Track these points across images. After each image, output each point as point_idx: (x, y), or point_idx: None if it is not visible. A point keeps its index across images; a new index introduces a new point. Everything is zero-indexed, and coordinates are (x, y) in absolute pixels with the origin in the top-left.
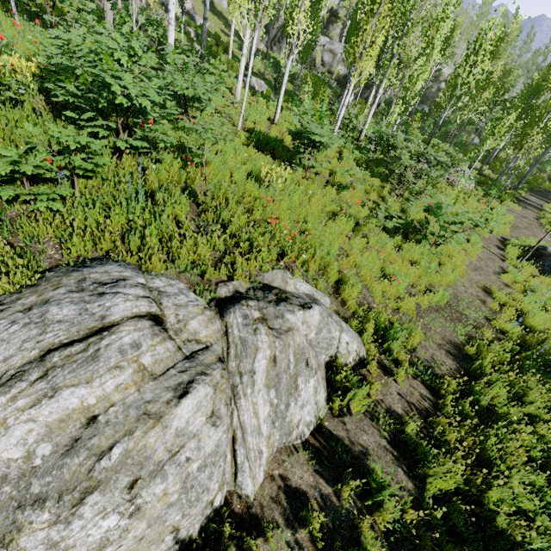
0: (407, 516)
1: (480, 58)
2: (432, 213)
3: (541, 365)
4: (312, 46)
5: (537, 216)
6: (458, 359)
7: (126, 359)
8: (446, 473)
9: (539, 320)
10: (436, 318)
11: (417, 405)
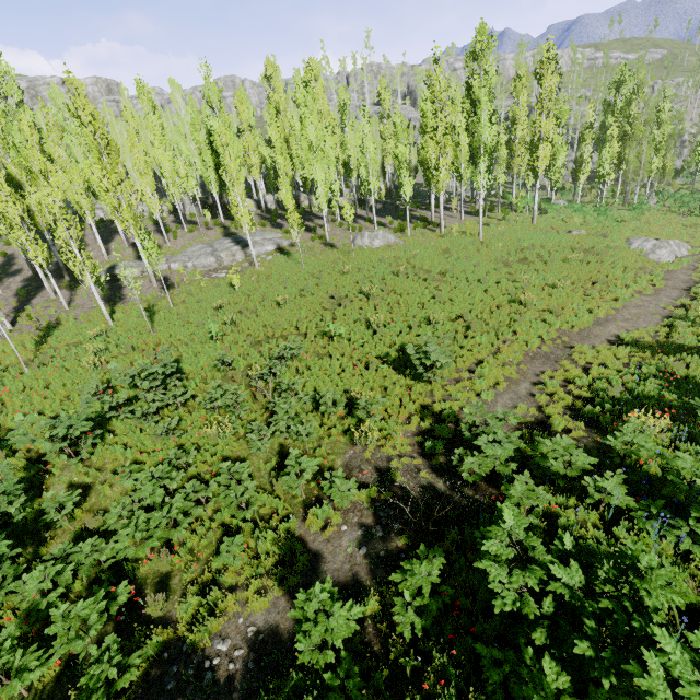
0: None
1: None
2: None
3: None
4: None
5: None
6: None
7: (653, 240)
8: None
9: None
10: None
11: None
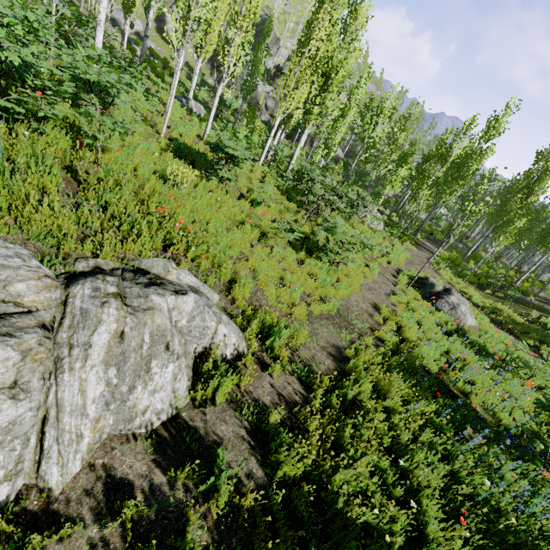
0: (246, 502)
1: (381, 120)
2: (330, 233)
3: (408, 368)
4: (252, 87)
5: (429, 257)
6: (337, 360)
7: None
8: (300, 460)
9: (412, 332)
10: (325, 325)
11: (287, 397)
